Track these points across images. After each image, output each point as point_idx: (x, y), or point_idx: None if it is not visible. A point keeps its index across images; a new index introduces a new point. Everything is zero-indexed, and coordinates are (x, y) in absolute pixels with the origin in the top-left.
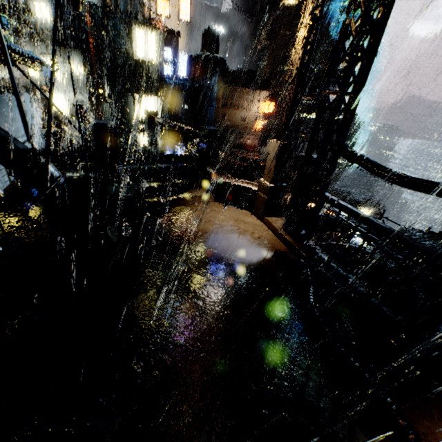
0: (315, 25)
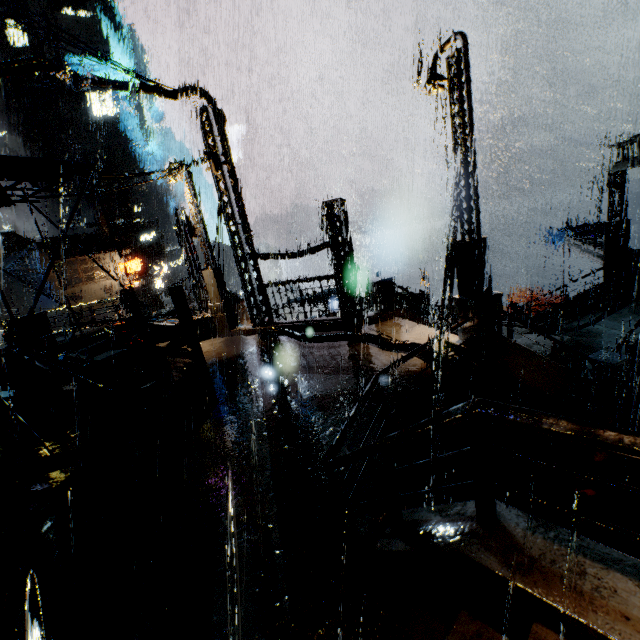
0: (193, 191)
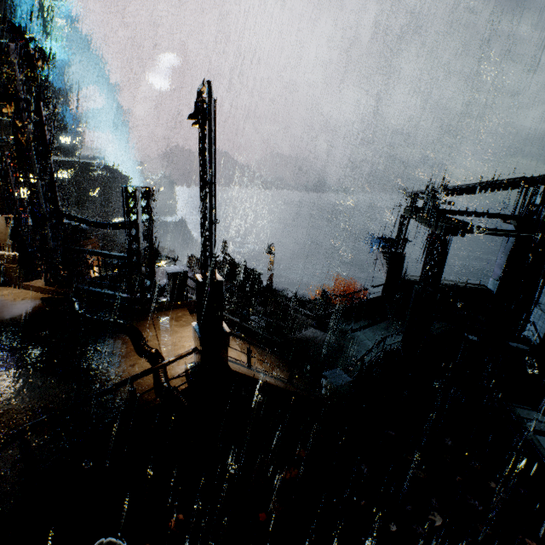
0: None
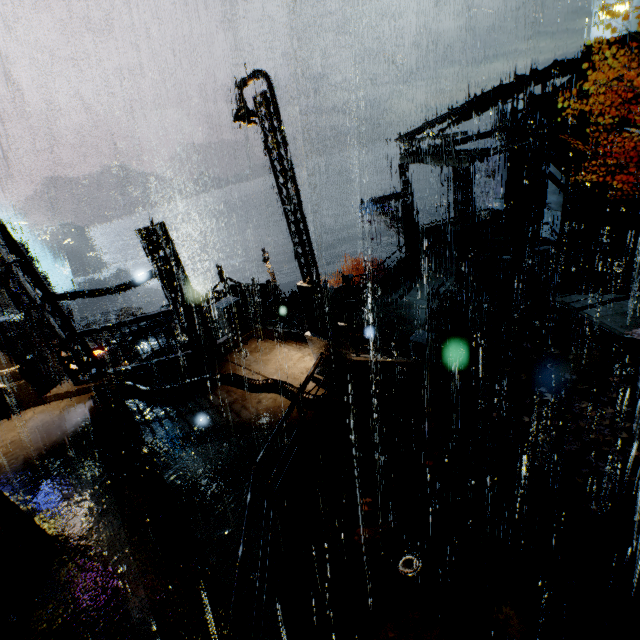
0: None
